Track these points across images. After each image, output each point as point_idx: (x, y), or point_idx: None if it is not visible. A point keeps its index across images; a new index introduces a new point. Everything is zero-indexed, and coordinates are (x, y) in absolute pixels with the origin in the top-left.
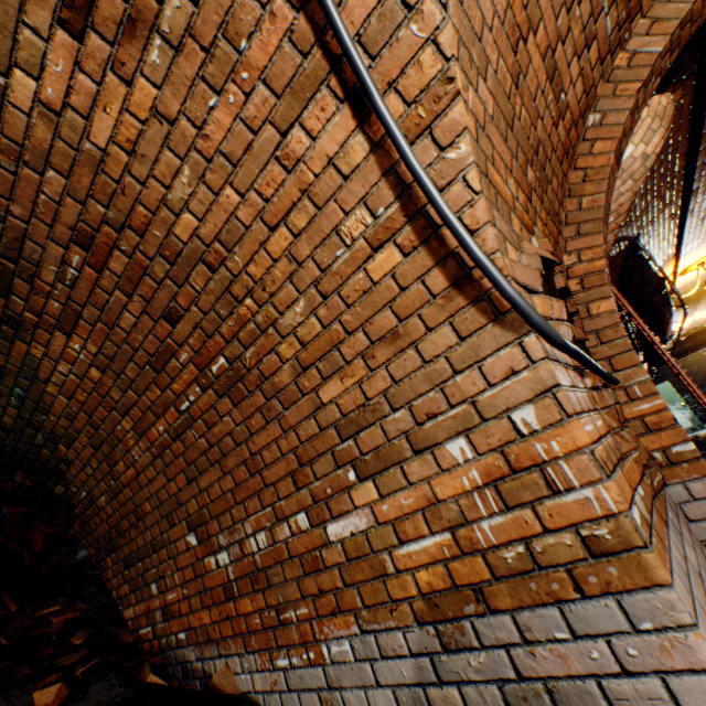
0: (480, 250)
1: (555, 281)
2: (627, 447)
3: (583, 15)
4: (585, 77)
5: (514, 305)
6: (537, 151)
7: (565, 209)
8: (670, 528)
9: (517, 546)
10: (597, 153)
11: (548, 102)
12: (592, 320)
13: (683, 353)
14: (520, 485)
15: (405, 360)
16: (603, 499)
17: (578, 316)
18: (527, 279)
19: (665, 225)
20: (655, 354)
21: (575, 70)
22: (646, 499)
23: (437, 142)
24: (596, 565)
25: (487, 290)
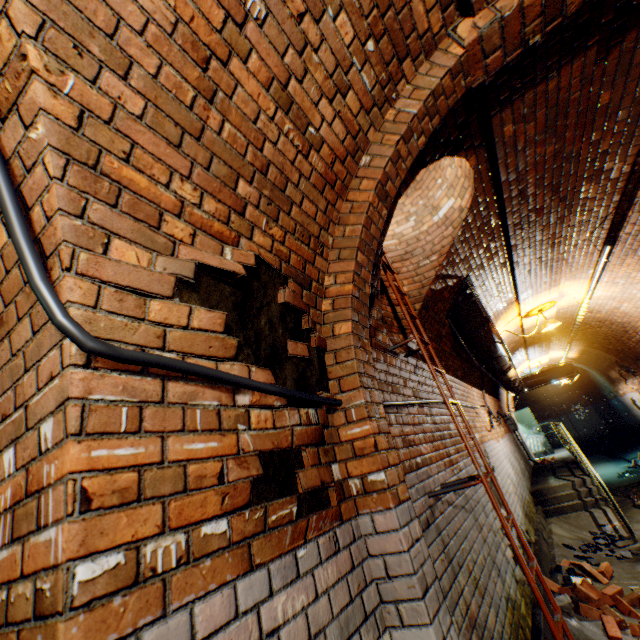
0: (19, 236)
1: (279, 296)
2: (239, 474)
3: (326, 63)
4: (347, 121)
5: (40, 300)
6: (267, 171)
7: (334, 234)
8: (260, 572)
9: (5, 591)
10: (363, 190)
11: (286, 130)
12: (335, 340)
13: (537, 385)
14: (25, 514)
15: (3, 350)
16: (59, 543)
17: (315, 333)
18: (140, 281)
19: (498, 272)
20: (505, 382)
21: (328, 110)
22: (226, 537)
23: (24, 120)
24: (34, 629)
25: (54, 283)
